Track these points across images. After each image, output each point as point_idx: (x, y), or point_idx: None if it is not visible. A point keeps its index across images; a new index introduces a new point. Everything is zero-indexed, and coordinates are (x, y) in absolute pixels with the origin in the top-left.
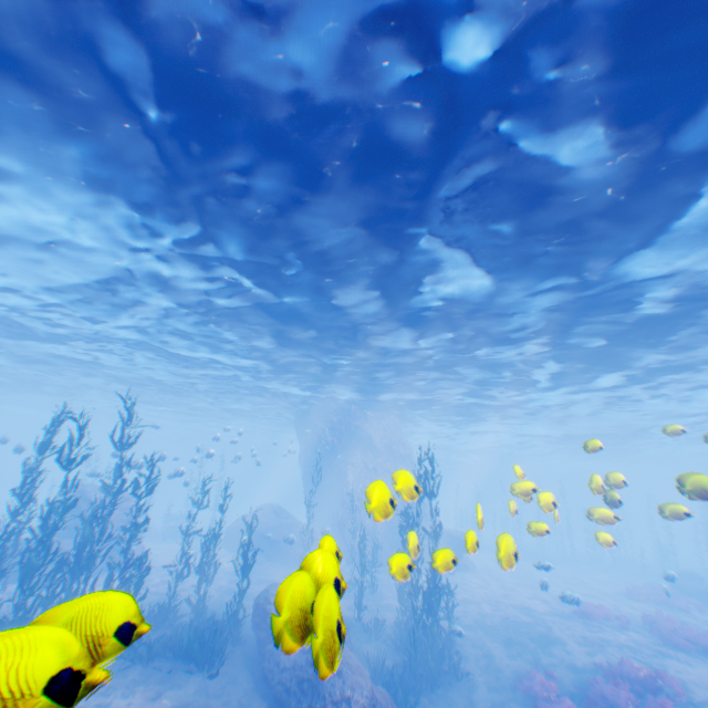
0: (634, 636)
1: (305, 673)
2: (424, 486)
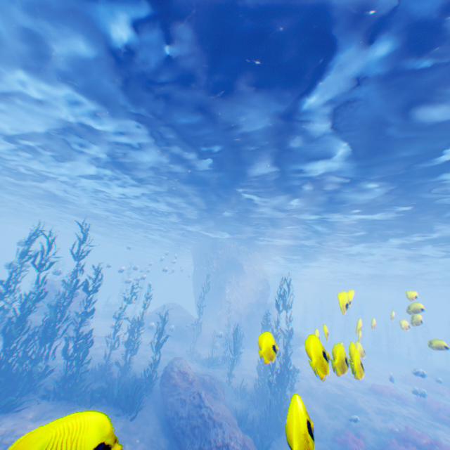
0: (412, 411)
1: (197, 423)
2: (282, 301)
